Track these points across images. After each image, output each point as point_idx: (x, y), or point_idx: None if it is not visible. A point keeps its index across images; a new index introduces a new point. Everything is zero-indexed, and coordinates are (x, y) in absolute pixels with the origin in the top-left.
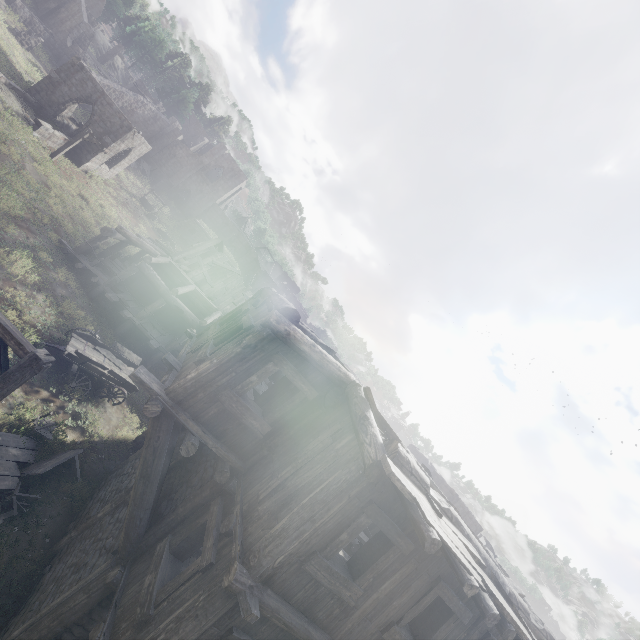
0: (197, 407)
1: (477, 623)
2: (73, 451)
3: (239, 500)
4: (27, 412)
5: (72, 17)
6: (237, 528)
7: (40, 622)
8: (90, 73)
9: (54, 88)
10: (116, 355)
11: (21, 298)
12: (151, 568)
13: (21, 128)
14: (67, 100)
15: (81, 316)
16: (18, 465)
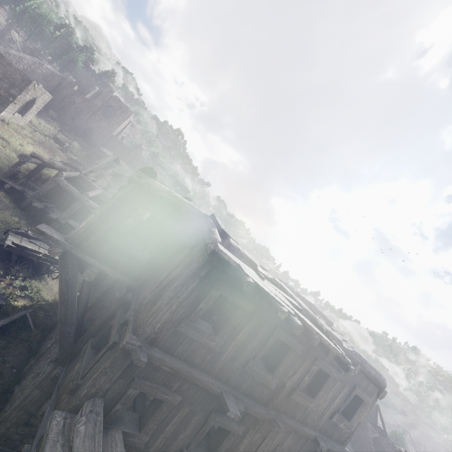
0: (92, 247)
1: (308, 352)
2: (24, 311)
3: (133, 303)
4: None
5: None
6: (130, 317)
7: (10, 415)
8: None
9: None
10: (48, 244)
11: None
12: (79, 360)
13: None
14: None
15: (16, 221)
16: None
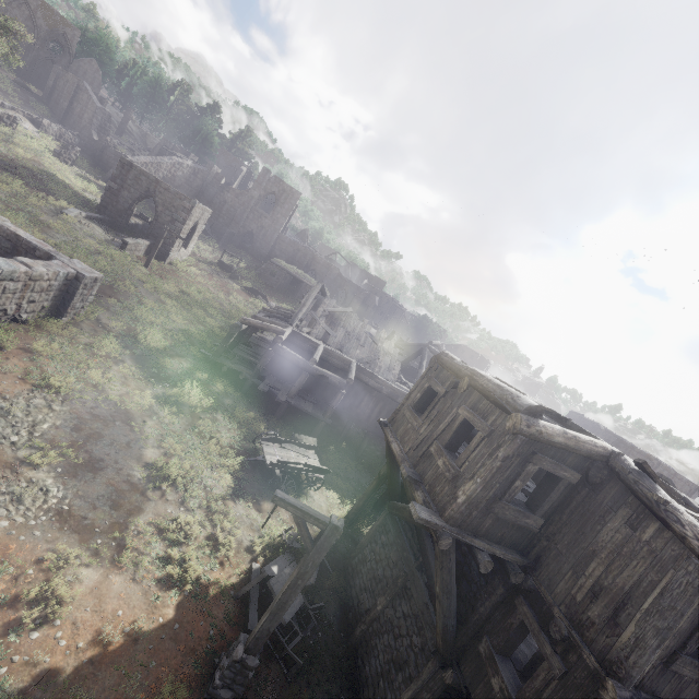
0: (474, 524)
1: None
2: None
3: (552, 602)
4: (270, 529)
5: (86, 108)
6: (573, 635)
7: None
8: (139, 167)
9: (116, 197)
10: (297, 445)
11: (210, 426)
12: (489, 671)
13: (120, 257)
14: (131, 203)
15: (251, 417)
16: None
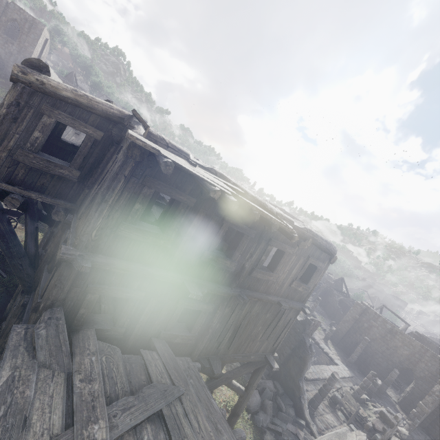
0: (3, 173)
1: (261, 236)
2: None
3: (72, 222)
4: None
5: None
6: (69, 234)
7: None
8: None
9: None
10: None
11: None
12: (38, 285)
13: None
14: None
15: None
16: None
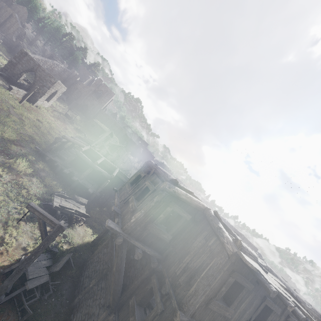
0: (137, 234)
1: (283, 312)
2: (68, 254)
3: (166, 276)
4: None
5: (13, 25)
6: (171, 291)
7: None
8: (31, 56)
9: (14, 67)
10: (75, 201)
11: (26, 182)
12: (130, 314)
13: (4, 92)
14: (21, 72)
15: (54, 184)
16: (46, 268)
